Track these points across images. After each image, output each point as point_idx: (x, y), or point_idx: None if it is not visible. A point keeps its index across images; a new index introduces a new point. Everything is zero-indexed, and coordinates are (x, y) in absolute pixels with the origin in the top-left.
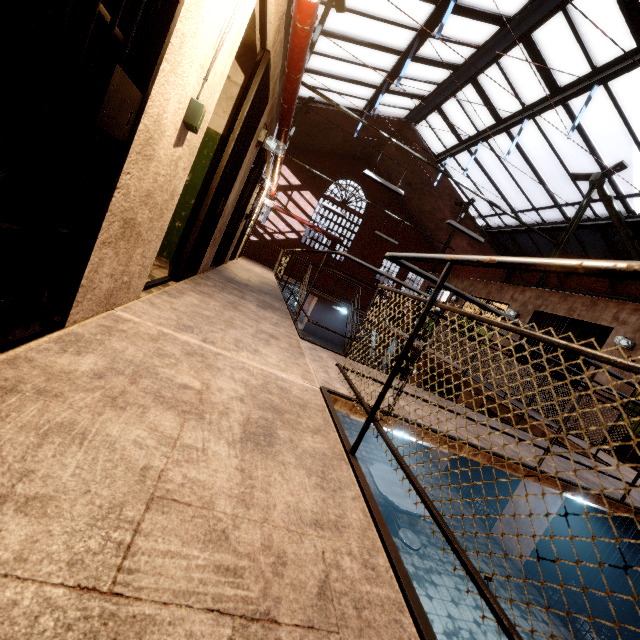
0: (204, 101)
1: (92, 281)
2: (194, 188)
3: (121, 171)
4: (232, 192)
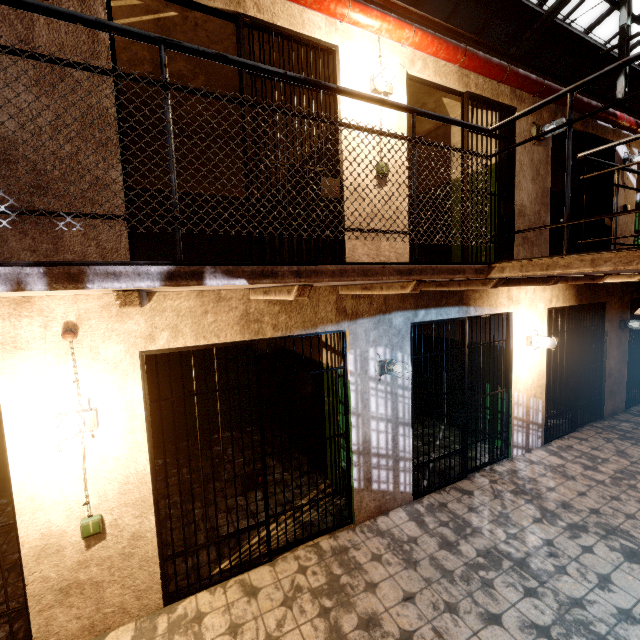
0: (391, 160)
1: (353, 256)
2: (493, 212)
3: (344, 208)
4: (519, 193)
